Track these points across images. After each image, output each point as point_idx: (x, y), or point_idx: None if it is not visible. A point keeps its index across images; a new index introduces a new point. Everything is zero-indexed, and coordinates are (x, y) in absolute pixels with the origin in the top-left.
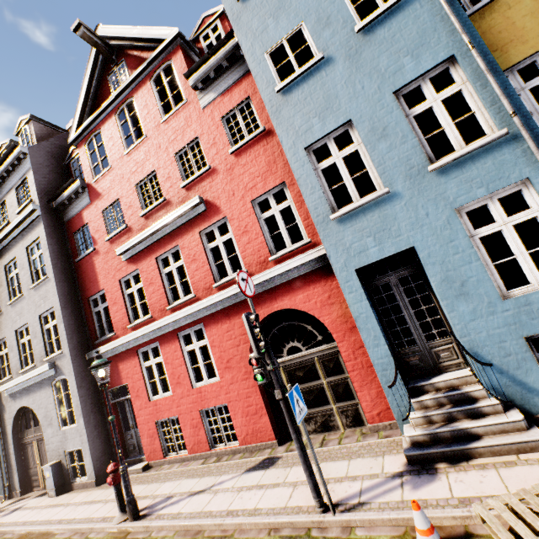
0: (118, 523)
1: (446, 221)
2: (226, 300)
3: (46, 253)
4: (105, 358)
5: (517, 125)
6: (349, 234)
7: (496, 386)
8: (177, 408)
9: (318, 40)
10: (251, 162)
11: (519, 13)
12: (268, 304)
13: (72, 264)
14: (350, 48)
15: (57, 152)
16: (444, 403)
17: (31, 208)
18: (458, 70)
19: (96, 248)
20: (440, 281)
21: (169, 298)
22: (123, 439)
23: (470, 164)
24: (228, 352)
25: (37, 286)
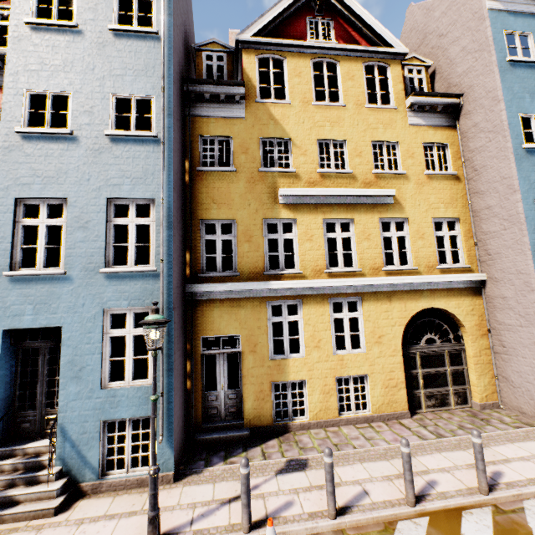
0: None
1: (94, 315)
2: None
3: None
4: None
5: (161, 269)
6: (15, 295)
7: (65, 457)
8: None
9: (77, 117)
10: None
11: (235, 189)
12: None
13: None
14: (96, 143)
15: None
16: (19, 469)
17: None
18: (155, 210)
19: None
20: (67, 362)
21: None
22: None
23: (128, 280)
24: None
25: None
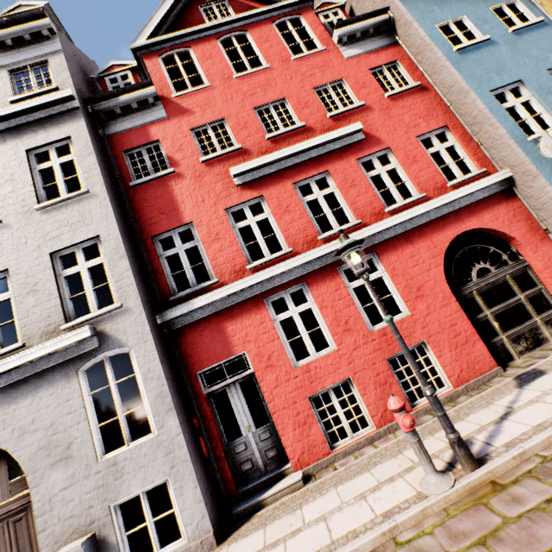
0: (452, 485)
1: None
2: (408, 222)
3: (88, 159)
4: (198, 318)
5: None
6: None
7: None
8: (348, 365)
9: (481, 29)
10: (410, 107)
11: None
12: (455, 225)
13: (121, 187)
14: (507, 40)
15: (80, 61)
16: None
17: (68, 93)
18: None
19: (176, 170)
20: None
21: (316, 229)
22: (226, 456)
23: None
24: (417, 279)
25: (52, 206)
